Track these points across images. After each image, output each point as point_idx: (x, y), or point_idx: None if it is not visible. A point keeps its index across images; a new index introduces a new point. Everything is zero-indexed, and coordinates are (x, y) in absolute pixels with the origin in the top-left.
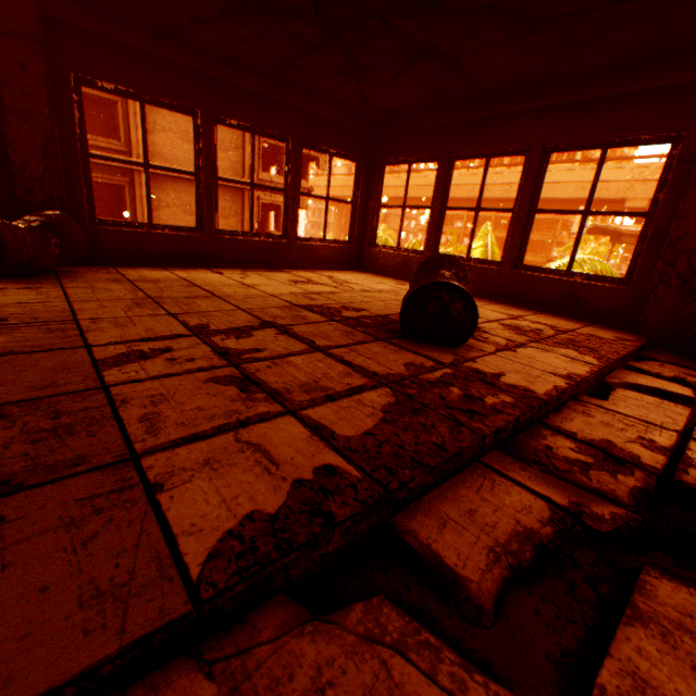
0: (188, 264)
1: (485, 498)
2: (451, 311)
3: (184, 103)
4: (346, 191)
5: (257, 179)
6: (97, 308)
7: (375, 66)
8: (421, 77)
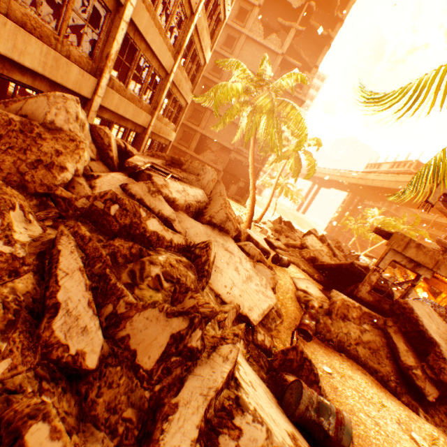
0: None
1: None
2: None
3: None
4: (359, 181)
5: None
6: None
7: None
8: None
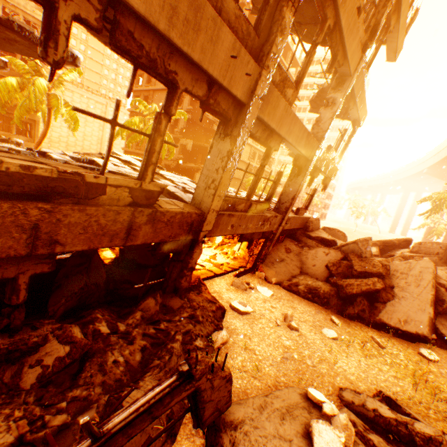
0: None
1: None
2: None
3: None
4: (435, 158)
5: None
6: None
7: None
8: None
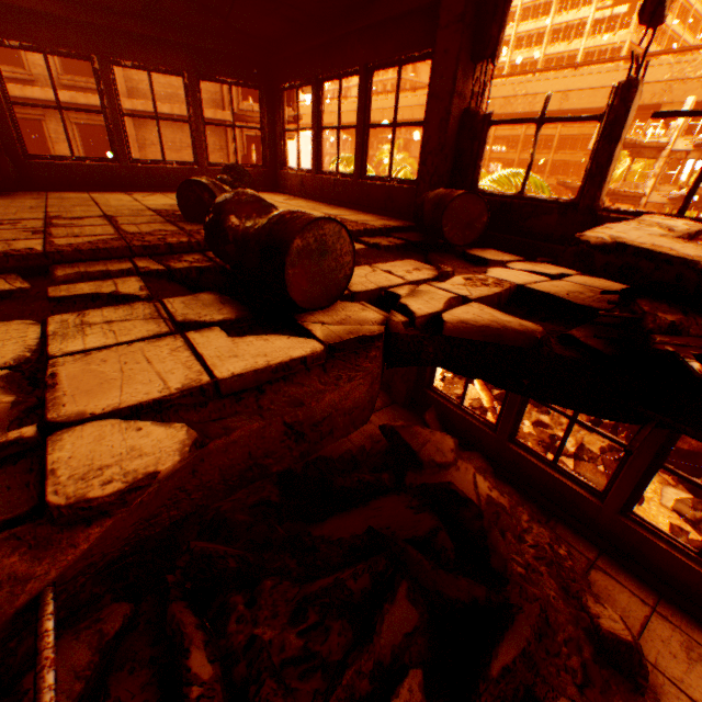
0: (110, 189)
1: (107, 265)
2: (205, 200)
3: (80, 52)
4: None
5: (238, 110)
6: (2, 210)
7: (217, 5)
8: (259, 11)
